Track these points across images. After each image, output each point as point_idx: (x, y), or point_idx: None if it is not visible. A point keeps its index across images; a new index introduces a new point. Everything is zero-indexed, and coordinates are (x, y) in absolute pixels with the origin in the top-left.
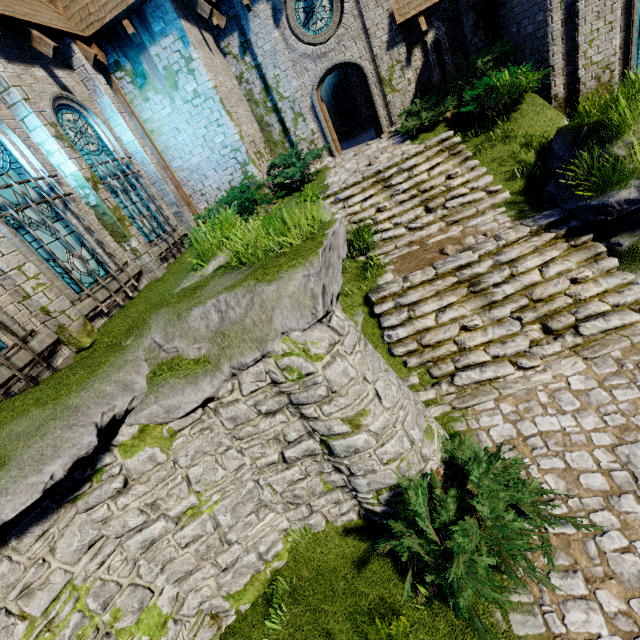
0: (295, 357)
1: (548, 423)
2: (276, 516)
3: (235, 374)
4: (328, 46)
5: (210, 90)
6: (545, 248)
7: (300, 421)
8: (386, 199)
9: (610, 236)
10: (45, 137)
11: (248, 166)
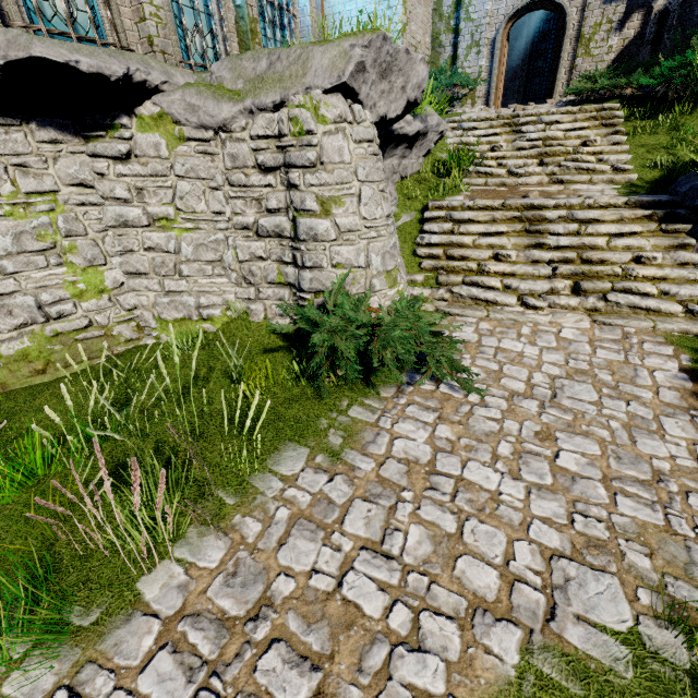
0: (305, 110)
1: (512, 345)
2: (228, 284)
3: (253, 112)
4: None
5: None
6: (631, 223)
7: (285, 193)
8: (507, 142)
9: None
10: None
11: None
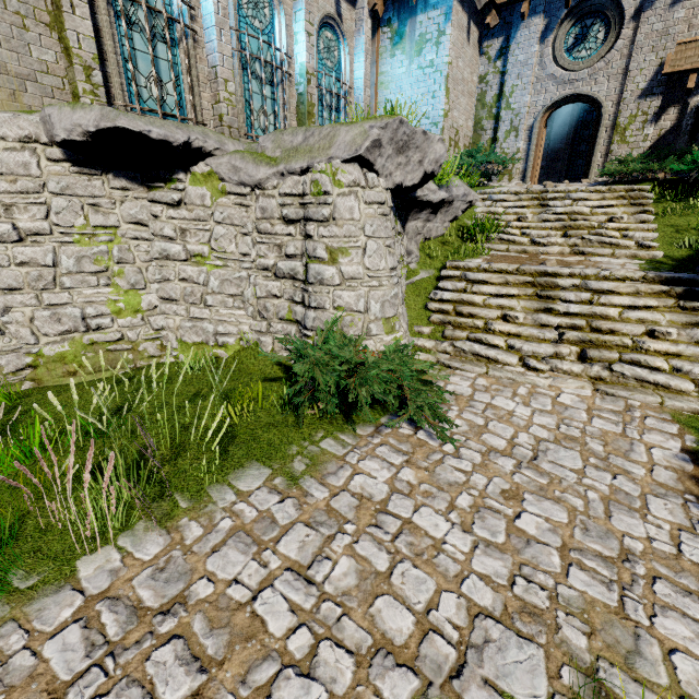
0: (325, 175)
1: (504, 403)
2: (245, 316)
3: (284, 175)
4: (579, 75)
5: (443, 64)
6: (647, 297)
7: (302, 242)
8: (533, 214)
9: None
10: (301, 29)
11: None
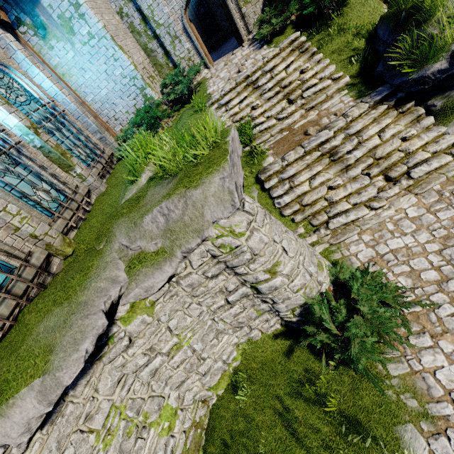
0: (225, 237)
1: (396, 243)
2: (229, 337)
3: (185, 256)
4: None
5: (101, 30)
6: (381, 118)
7: (235, 277)
8: (257, 98)
9: (427, 100)
10: None
11: (146, 90)
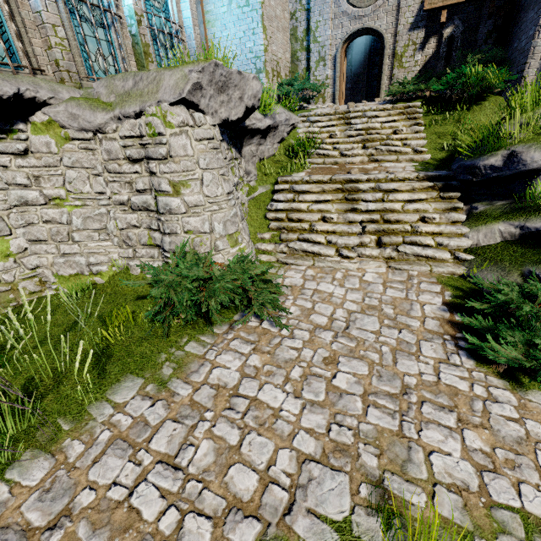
0: (156, 118)
1: (326, 287)
2: (112, 246)
3: (121, 119)
4: (365, 11)
5: (258, 3)
6: (420, 192)
7: (149, 178)
8: (341, 131)
9: (475, 202)
10: None
11: (261, 74)
